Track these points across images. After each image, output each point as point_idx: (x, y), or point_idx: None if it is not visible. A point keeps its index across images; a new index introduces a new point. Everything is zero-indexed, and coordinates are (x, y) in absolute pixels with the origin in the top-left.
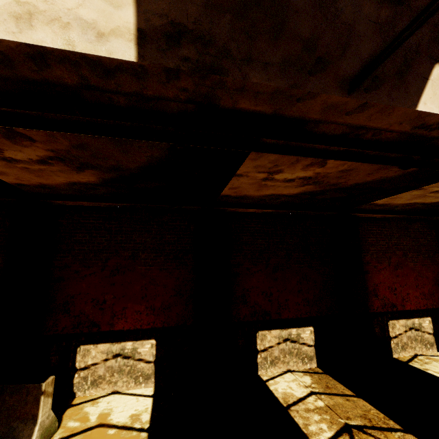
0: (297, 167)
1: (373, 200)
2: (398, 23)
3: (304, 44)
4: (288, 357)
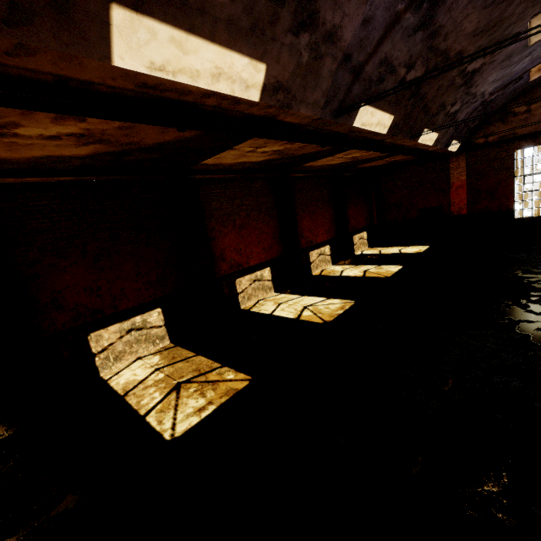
0: (40, 119)
1: (200, 161)
2: None
3: None
4: (136, 346)
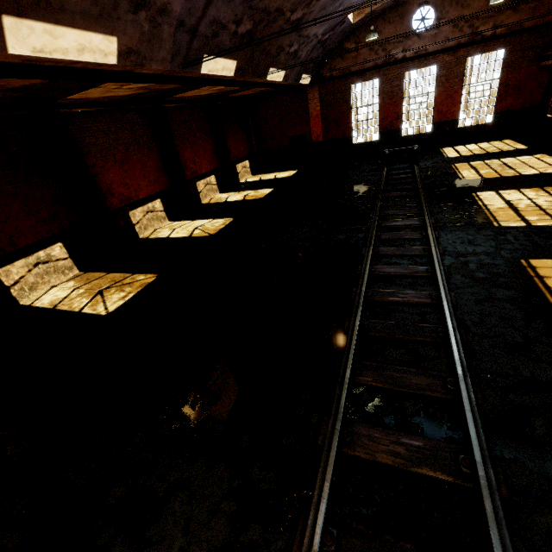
0: None
1: (65, 96)
2: None
3: None
4: (47, 277)
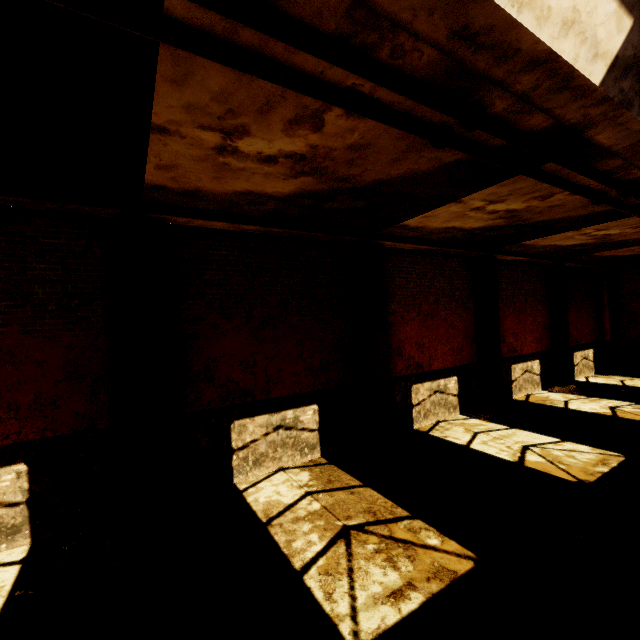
0: (273, 123)
1: (403, 219)
2: None
3: None
4: (280, 450)
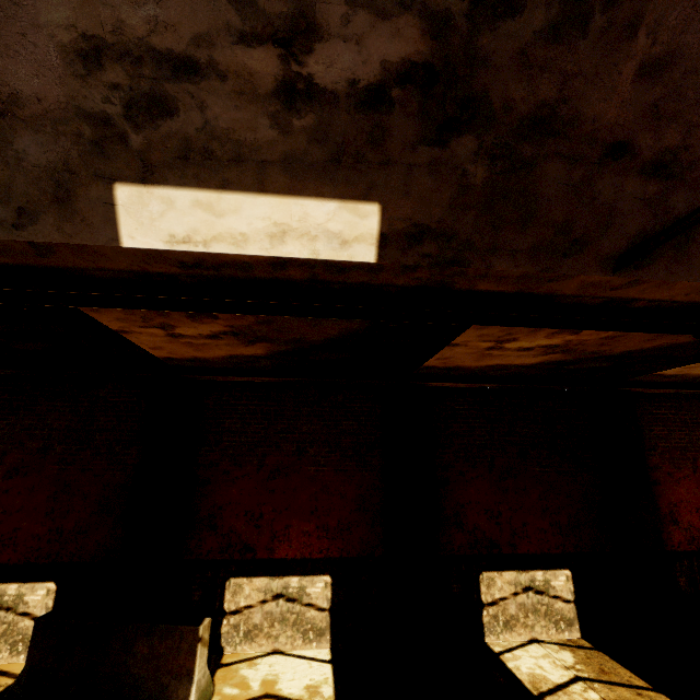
0: (539, 334)
1: (657, 370)
2: (670, 196)
3: (557, 228)
4: (532, 617)
